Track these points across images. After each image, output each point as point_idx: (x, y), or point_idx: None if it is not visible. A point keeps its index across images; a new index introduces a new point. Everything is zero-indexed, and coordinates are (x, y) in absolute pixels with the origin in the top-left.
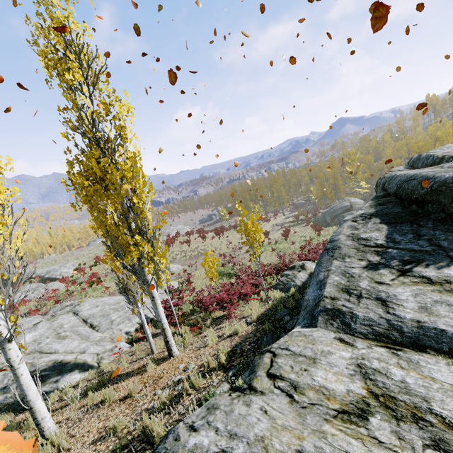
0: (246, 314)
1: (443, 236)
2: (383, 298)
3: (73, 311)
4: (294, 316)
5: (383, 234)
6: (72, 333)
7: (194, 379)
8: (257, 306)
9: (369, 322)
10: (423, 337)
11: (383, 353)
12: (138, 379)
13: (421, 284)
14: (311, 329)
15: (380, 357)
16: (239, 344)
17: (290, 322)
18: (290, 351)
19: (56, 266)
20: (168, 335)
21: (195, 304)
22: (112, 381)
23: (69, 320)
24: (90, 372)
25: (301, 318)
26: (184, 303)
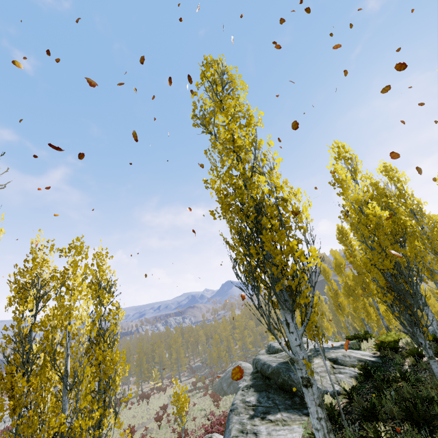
0: None
1: (277, 397)
2: (256, 432)
3: None
4: None
5: (255, 398)
6: None
7: None
8: None
9: None
10: None
11: None
12: None
13: (268, 423)
14: None
15: None
16: None
17: None
18: None
19: None
20: None
21: None
22: None
23: None
24: None
25: None
26: None
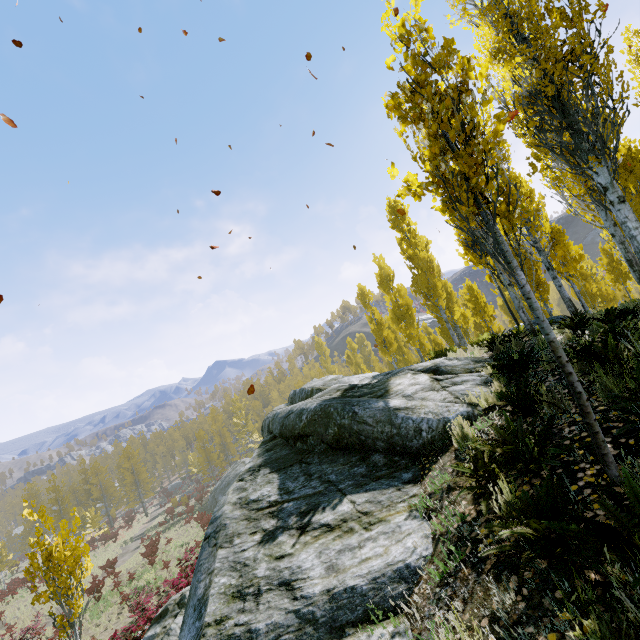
0: None
1: (330, 468)
2: (288, 578)
3: None
4: None
5: (275, 486)
6: None
7: None
8: None
9: (275, 632)
10: (338, 613)
11: None
12: None
13: (322, 535)
14: None
15: None
16: None
17: None
18: None
19: None
20: None
21: None
22: None
23: None
24: None
25: None
26: None
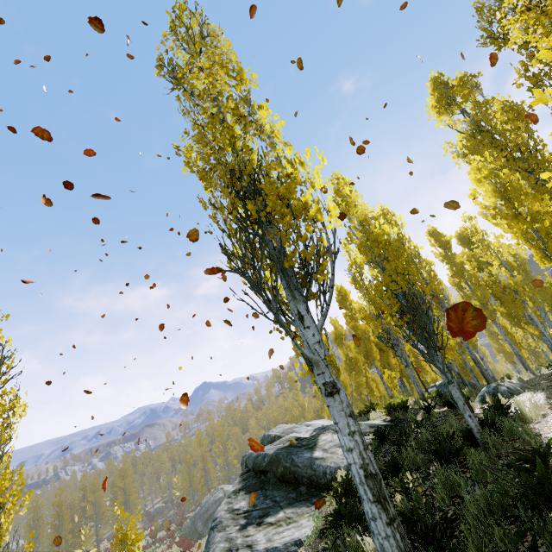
0: None
1: (277, 493)
2: (250, 544)
3: None
4: None
5: (247, 502)
6: None
7: None
8: None
9: None
10: None
11: None
12: None
13: (268, 527)
14: None
15: None
16: None
17: None
18: None
19: None
20: None
21: None
22: None
23: None
24: None
25: None
26: None
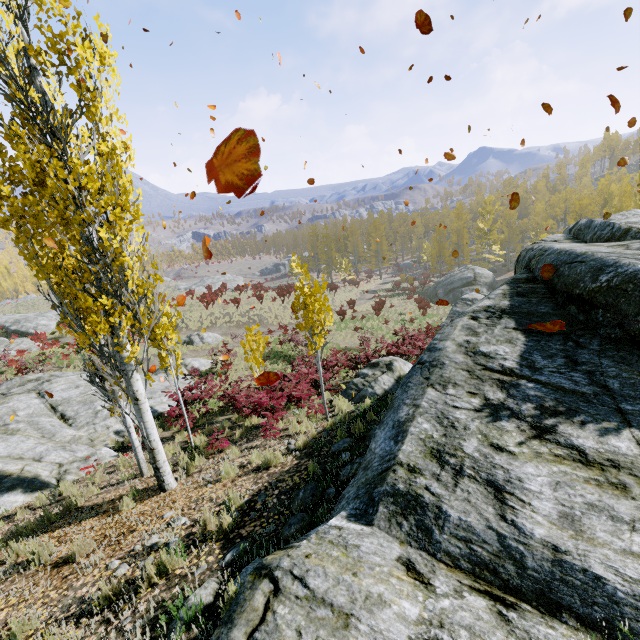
0: (293, 431)
1: (614, 369)
2: (500, 482)
3: (39, 391)
4: (356, 455)
5: (516, 351)
6: (29, 426)
7: (167, 557)
8: (310, 422)
9: (466, 533)
10: (560, 586)
11: (482, 613)
12: (100, 525)
13: (568, 461)
14: (361, 528)
15: (474, 625)
16: (264, 490)
17: (347, 468)
18: (307, 588)
19: (30, 314)
20: (158, 458)
21: (226, 401)
22: (65, 519)
23: (28, 405)
24: (37, 497)
25: (355, 488)
26: (213, 394)
